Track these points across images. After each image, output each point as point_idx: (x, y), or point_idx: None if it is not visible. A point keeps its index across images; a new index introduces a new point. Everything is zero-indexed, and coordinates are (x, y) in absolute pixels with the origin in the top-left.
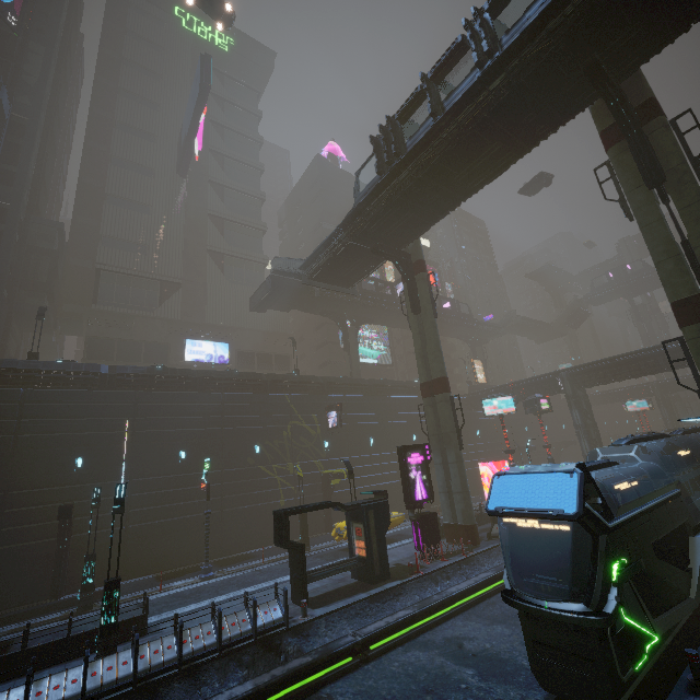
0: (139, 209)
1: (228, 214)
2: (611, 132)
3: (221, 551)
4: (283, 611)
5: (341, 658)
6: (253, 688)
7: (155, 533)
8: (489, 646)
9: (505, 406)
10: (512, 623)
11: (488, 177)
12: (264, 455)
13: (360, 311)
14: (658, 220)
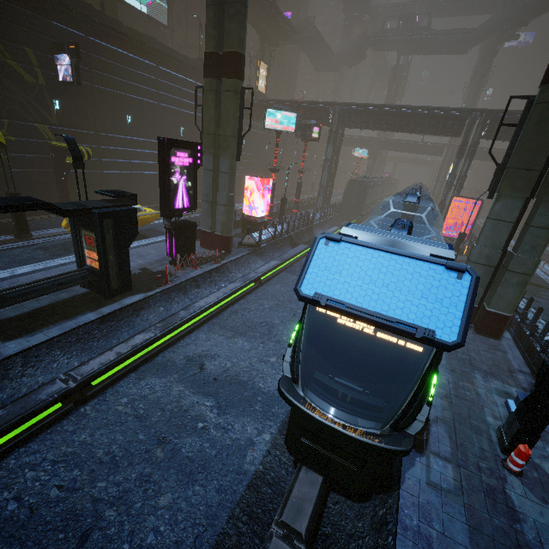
0: None
1: None
2: None
3: None
4: None
5: (42, 411)
6: None
7: None
8: (230, 366)
9: (287, 123)
10: (252, 336)
11: None
12: None
13: None
14: None
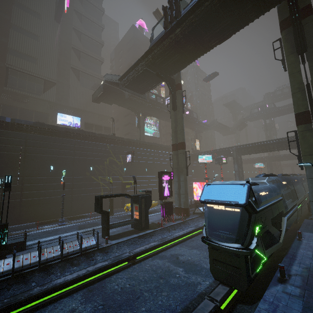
0: (32, 36)
1: (83, 49)
2: (286, 22)
3: (71, 213)
4: (96, 241)
5: (122, 262)
6: (76, 276)
7: (37, 203)
8: (190, 258)
9: (208, 159)
10: (200, 249)
11: (220, 40)
12: (94, 172)
13: (147, 109)
14: (299, 71)
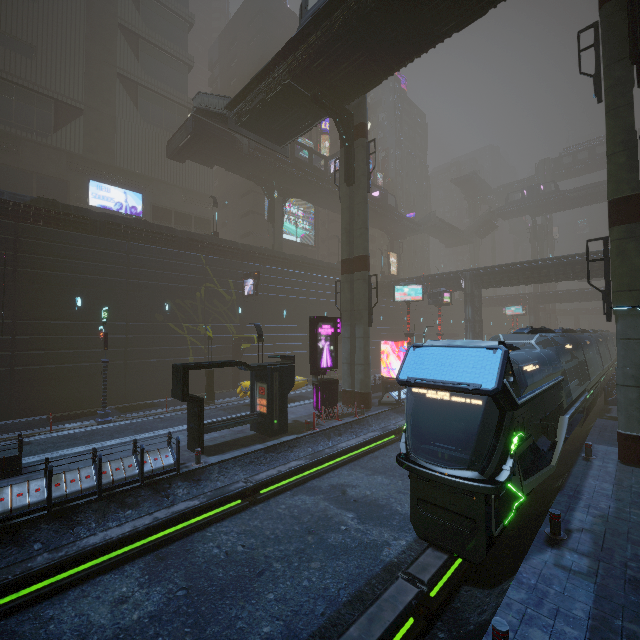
0: None
1: (144, 31)
2: None
3: (124, 399)
4: (175, 459)
5: (230, 501)
6: (131, 530)
7: (48, 377)
8: (369, 494)
9: (414, 294)
10: (391, 475)
11: (460, 21)
12: (174, 313)
13: (290, 181)
14: (629, 104)
